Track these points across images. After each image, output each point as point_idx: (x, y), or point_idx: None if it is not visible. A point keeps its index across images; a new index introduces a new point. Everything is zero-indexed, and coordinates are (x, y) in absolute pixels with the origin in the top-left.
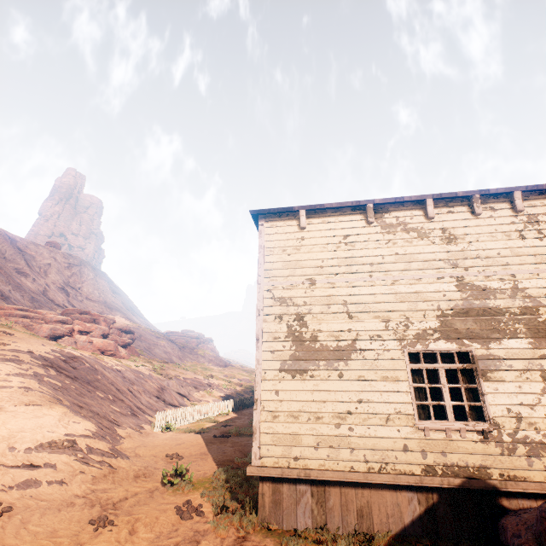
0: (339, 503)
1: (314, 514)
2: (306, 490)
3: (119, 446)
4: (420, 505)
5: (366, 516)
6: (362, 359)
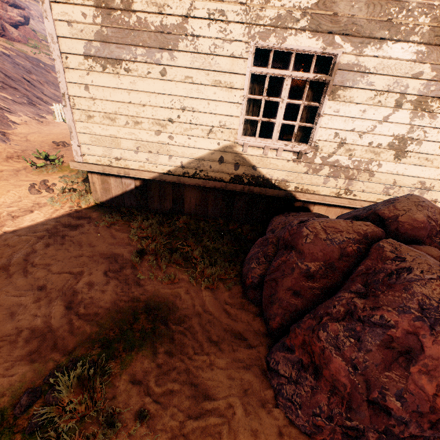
0: (159, 195)
1: (138, 200)
2: (131, 184)
3: (12, 131)
4: (223, 201)
5: (179, 204)
6: (192, 52)
